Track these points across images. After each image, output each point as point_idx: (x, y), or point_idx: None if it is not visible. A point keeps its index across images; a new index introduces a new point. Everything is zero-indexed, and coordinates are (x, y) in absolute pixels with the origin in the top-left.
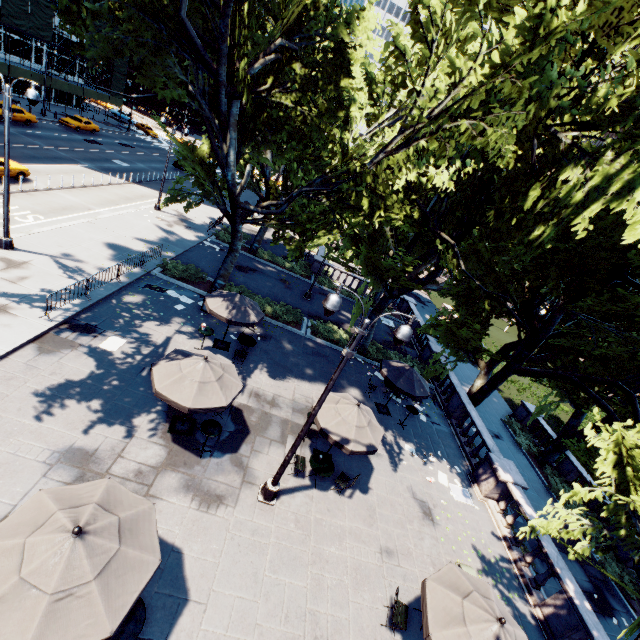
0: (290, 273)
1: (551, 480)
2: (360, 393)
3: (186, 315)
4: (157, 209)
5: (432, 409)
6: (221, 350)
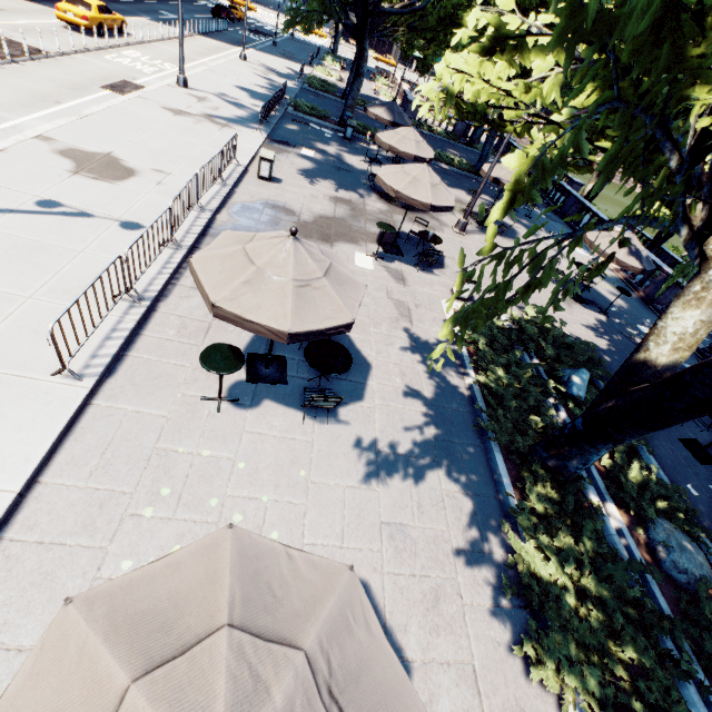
0: None
1: None
2: (490, 198)
3: (336, 141)
4: (243, 59)
5: (548, 213)
6: (377, 164)
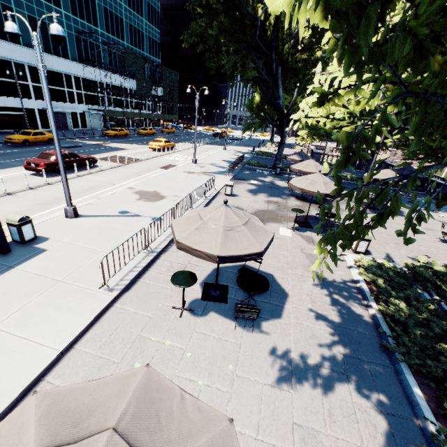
0: None
1: None
2: None
3: (271, 175)
4: (225, 149)
5: None
6: None
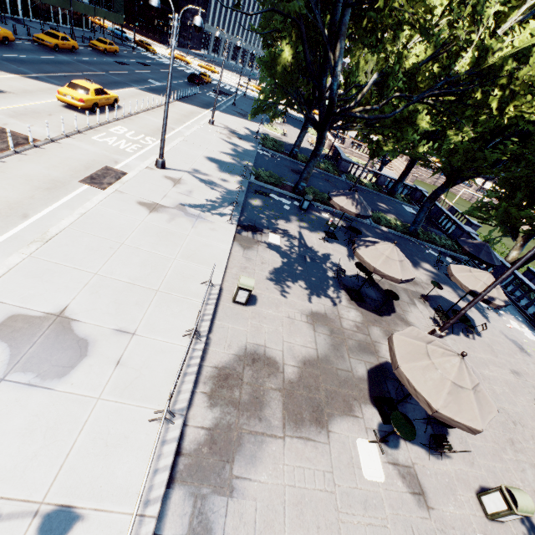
0: (326, 173)
1: None
2: (431, 267)
3: (295, 213)
4: (211, 124)
5: None
6: (333, 239)
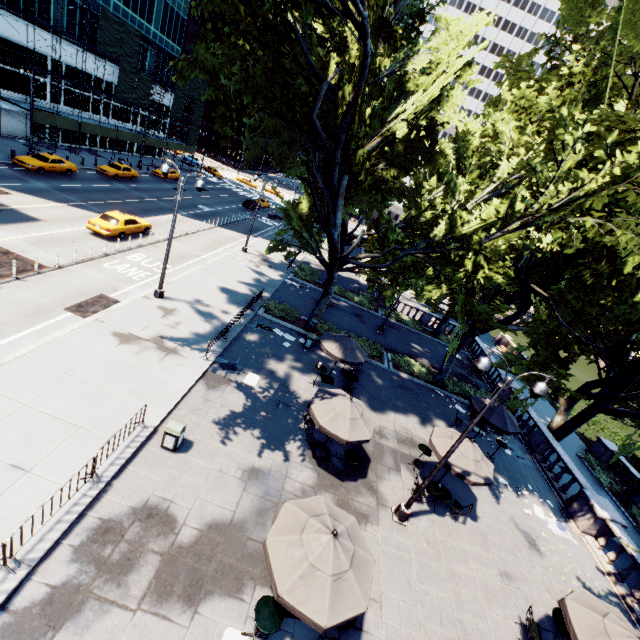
0: (360, 307)
1: (639, 520)
2: (448, 426)
3: (294, 352)
4: (244, 251)
5: (514, 443)
6: (328, 384)
